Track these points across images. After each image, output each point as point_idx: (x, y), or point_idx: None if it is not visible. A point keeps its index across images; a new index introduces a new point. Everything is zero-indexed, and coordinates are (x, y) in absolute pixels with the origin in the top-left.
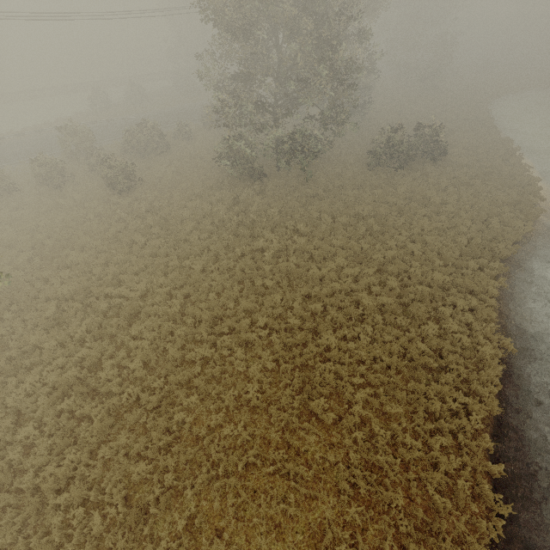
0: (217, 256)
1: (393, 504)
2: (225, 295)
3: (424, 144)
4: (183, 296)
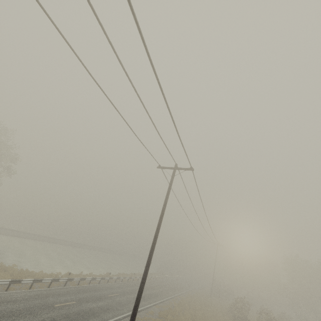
0: None
1: None
2: None
3: None
4: None
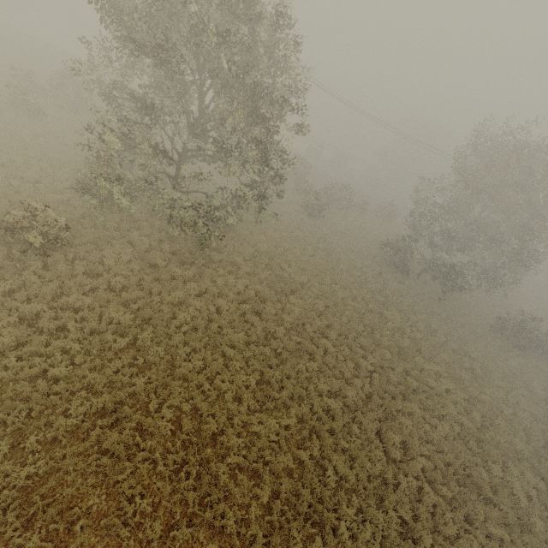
0: (354, 298)
1: (416, 544)
2: (352, 325)
3: None
4: (326, 304)
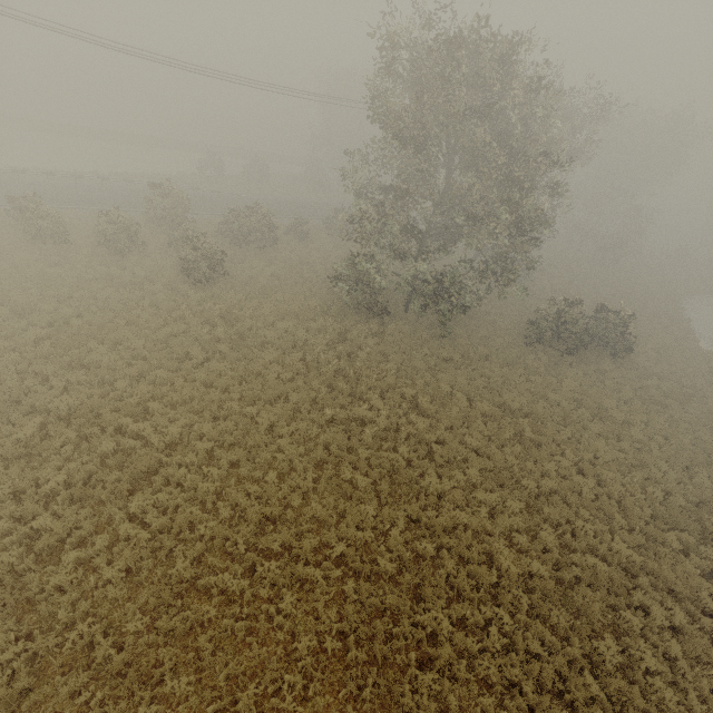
0: (296, 411)
1: None
2: (291, 481)
3: (603, 332)
4: (229, 465)
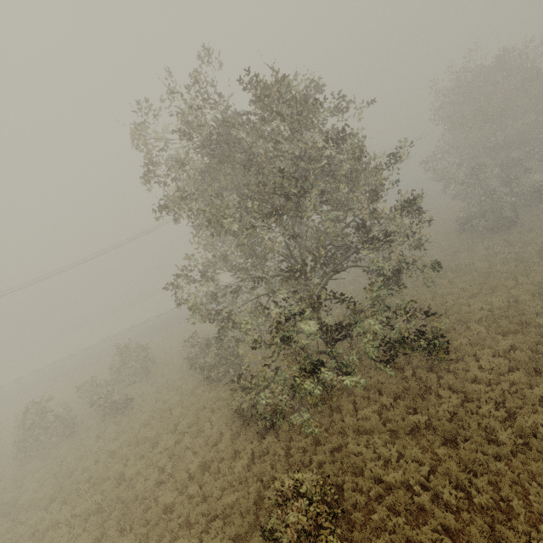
0: None
1: None
2: None
3: None
4: None
